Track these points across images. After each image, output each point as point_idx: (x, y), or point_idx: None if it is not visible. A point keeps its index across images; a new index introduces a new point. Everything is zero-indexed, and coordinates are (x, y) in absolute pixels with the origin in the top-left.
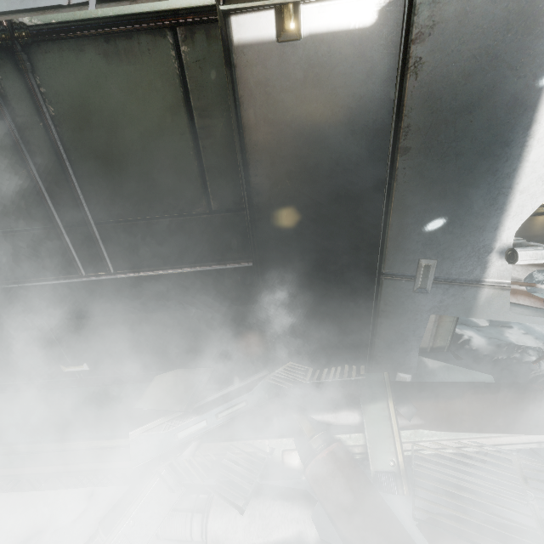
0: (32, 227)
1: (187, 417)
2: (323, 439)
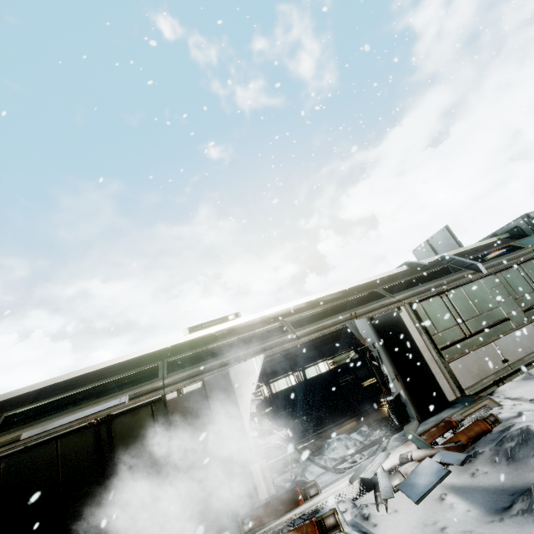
0: (91, 483)
1: None
2: None
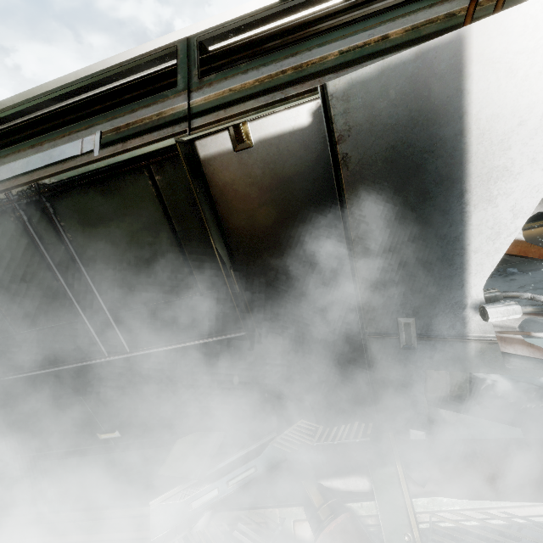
0: (65, 322)
1: (200, 485)
2: (331, 509)
